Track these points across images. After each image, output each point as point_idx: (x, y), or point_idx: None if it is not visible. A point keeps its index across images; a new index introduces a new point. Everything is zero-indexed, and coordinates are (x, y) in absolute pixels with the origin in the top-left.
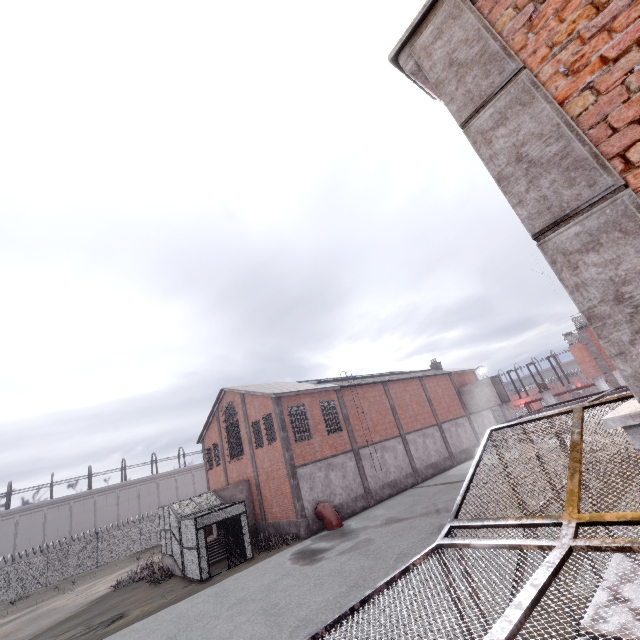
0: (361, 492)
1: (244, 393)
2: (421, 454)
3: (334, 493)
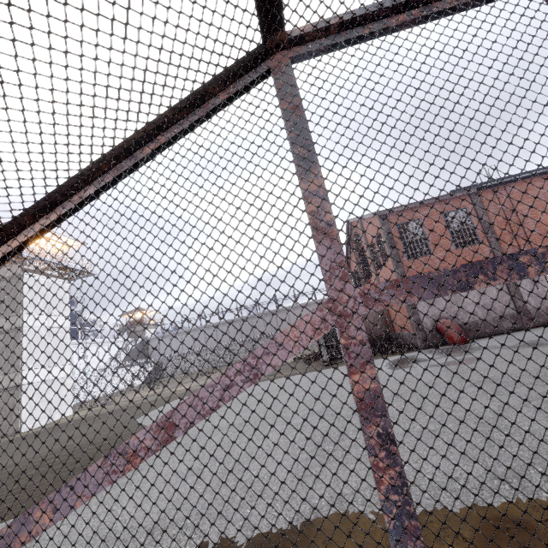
0: (510, 312)
1: (361, 220)
2: None
3: (464, 311)
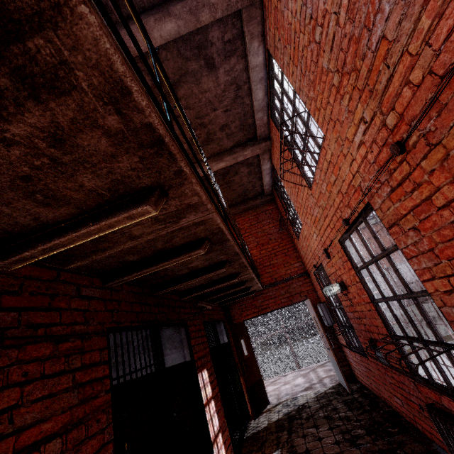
0: None
1: None
2: None
3: None
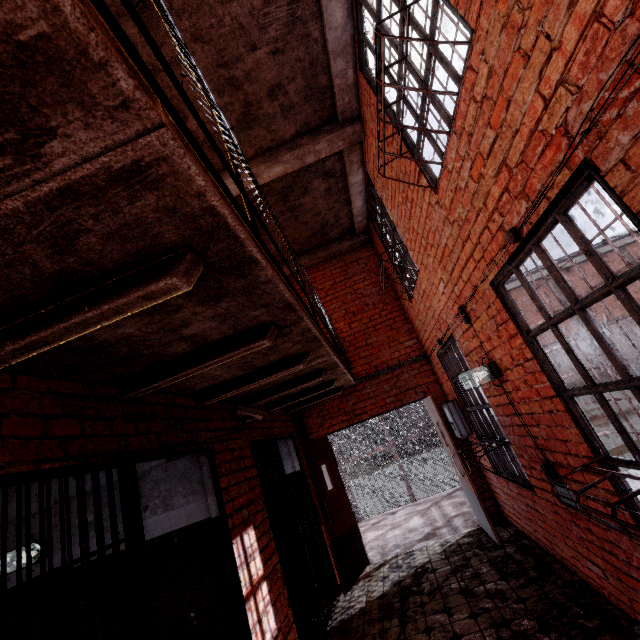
0: None
1: None
2: (622, 348)
3: None
